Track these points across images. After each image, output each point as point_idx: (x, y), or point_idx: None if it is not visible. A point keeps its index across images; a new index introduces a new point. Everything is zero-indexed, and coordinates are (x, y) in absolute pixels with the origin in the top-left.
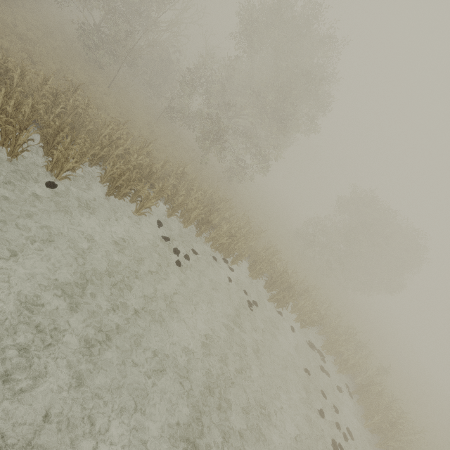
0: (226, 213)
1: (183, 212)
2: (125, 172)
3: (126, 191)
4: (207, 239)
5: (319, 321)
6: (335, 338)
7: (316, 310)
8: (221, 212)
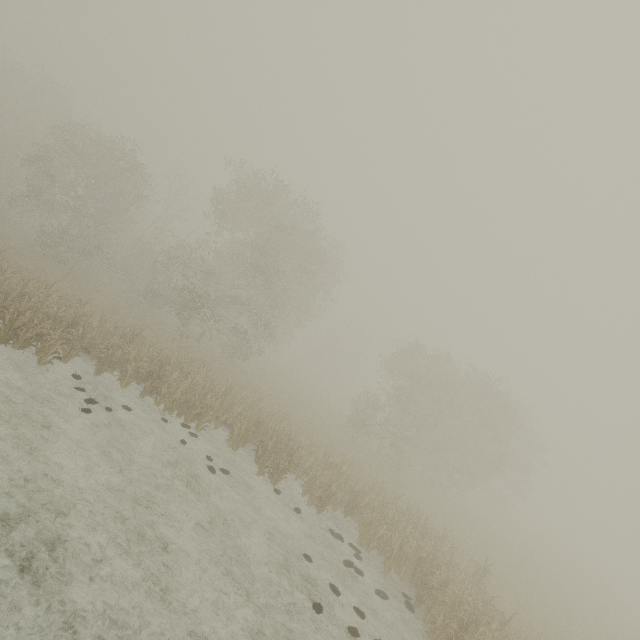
0: (197, 374)
1: (120, 368)
2: (23, 311)
3: (27, 336)
4: (158, 400)
5: (353, 503)
6: (370, 516)
7: (337, 481)
8: (190, 375)
